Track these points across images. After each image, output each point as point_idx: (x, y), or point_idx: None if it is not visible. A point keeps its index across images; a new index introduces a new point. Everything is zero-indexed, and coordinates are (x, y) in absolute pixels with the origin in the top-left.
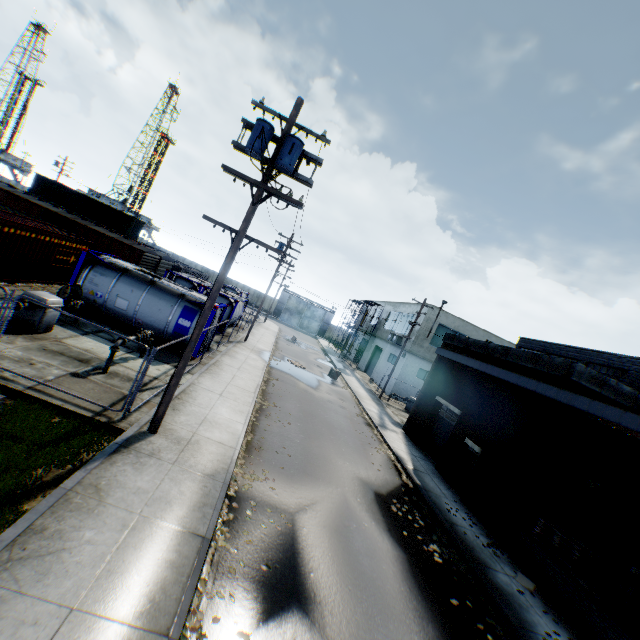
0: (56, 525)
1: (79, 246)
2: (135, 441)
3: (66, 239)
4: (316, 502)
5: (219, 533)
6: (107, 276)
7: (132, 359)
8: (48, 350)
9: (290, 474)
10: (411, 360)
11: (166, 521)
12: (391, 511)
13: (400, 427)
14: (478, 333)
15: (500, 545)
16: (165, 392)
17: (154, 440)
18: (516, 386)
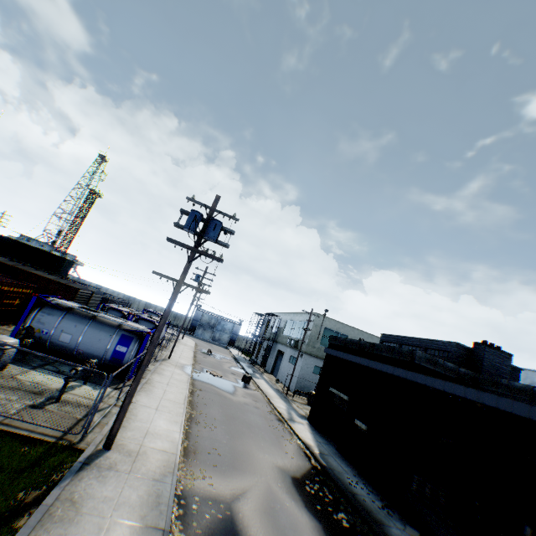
0: (47, 535)
1: (25, 290)
2: (95, 457)
3: (15, 286)
4: (246, 490)
5: (174, 526)
6: (54, 315)
7: (78, 386)
8: (6, 387)
9: (222, 470)
10: (307, 359)
11: (132, 520)
12: (306, 490)
13: (305, 418)
14: (354, 332)
15: (392, 505)
16: (120, 411)
17: (110, 455)
18: (383, 372)
